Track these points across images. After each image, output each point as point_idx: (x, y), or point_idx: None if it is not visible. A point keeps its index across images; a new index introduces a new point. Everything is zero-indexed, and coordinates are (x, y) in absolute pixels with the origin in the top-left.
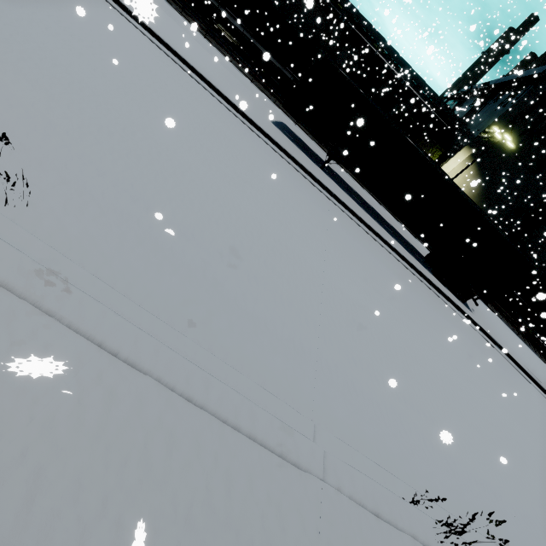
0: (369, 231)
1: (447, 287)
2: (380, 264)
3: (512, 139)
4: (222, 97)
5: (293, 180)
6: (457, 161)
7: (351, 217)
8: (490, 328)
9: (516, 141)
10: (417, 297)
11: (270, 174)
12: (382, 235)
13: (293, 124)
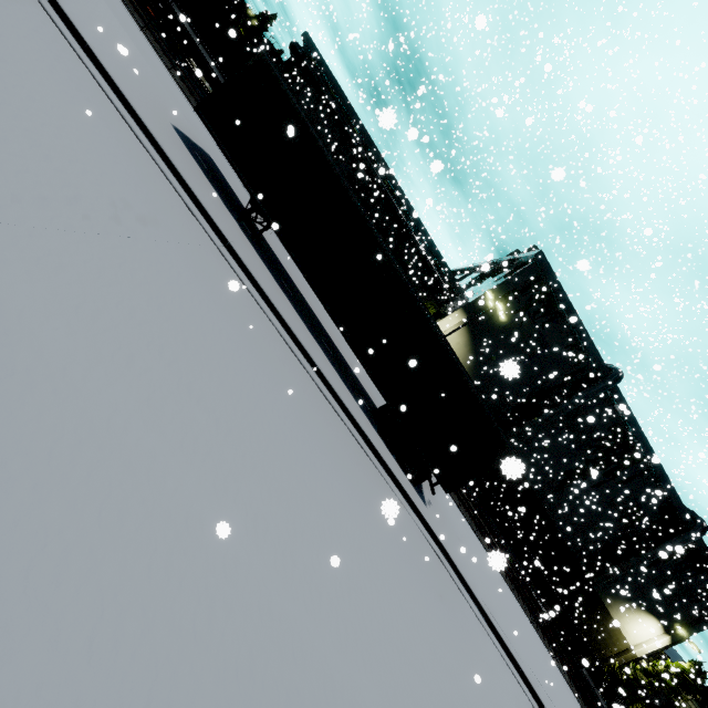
0: (278, 323)
1: (396, 456)
2: (257, 361)
3: (503, 308)
4: (57, 11)
5: (127, 162)
6: (450, 323)
7: (249, 289)
8: (450, 536)
9: (509, 318)
10: (316, 441)
11: (44, 96)
12: (300, 337)
13: (241, 185)
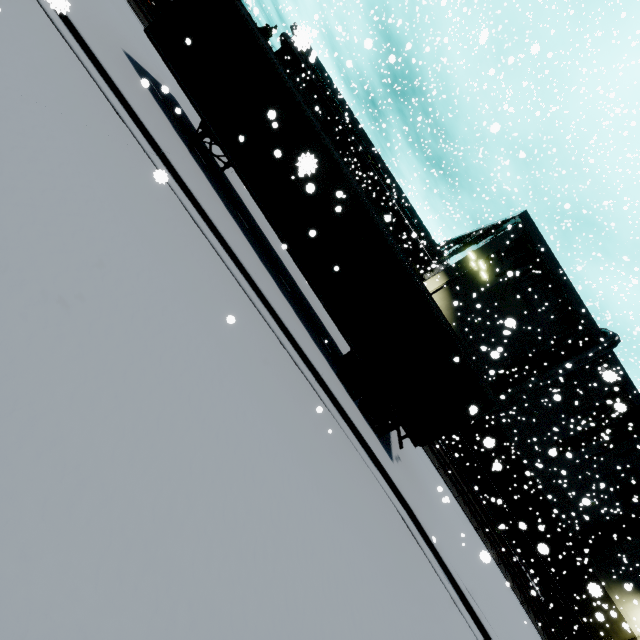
0: (216, 241)
1: (359, 403)
2: (160, 258)
3: (486, 267)
4: None
5: (22, 32)
6: (432, 286)
7: (182, 200)
8: (422, 498)
9: (493, 281)
10: (234, 360)
11: None
12: (243, 259)
13: None
